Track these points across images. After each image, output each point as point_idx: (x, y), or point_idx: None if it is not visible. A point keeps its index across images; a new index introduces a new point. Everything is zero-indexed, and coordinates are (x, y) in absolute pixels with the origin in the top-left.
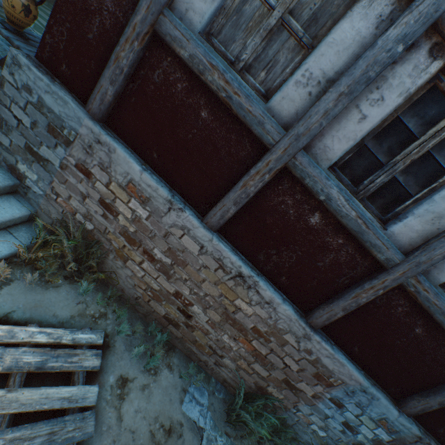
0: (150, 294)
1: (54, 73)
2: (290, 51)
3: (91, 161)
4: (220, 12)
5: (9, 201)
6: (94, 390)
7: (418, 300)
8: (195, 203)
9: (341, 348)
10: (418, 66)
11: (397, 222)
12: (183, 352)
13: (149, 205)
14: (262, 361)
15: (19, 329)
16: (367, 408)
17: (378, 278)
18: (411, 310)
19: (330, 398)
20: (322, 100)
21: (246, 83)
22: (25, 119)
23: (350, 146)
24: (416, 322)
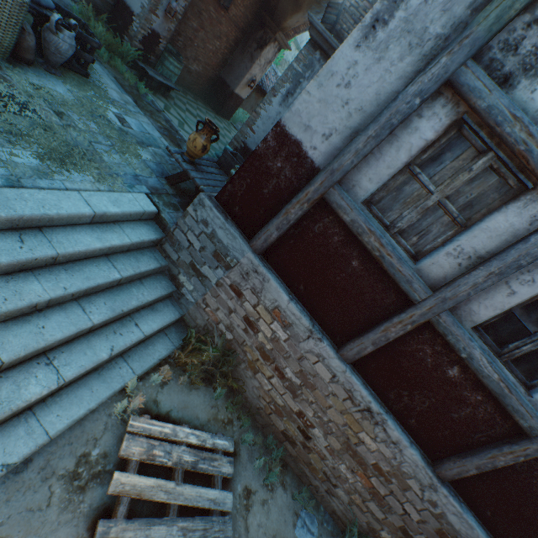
0: (272, 407)
1: (227, 211)
2: (443, 225)
3: (245, 285)
4: (381, 188)
5: (167, 306)
6: (230, 496)
7: None
8: (332, 333)
9: (470, 508)
10: None
11: None
12: (294, 471)
13: (289, 329)
14: (379, 501)
15: (179, 429)
16: None
17: (519, 444)
18: None
19: None
20: (471, 274)
21: (399, 246)
22: (196, 243)
23: (496, 313)
24: None
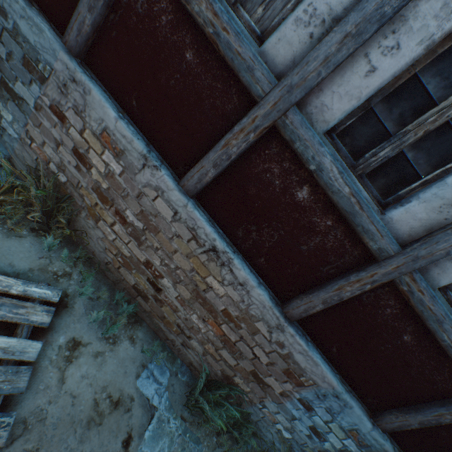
0: (121, 260)
1: None
2: None
3: (66, 103)
4: None
5: None
6: (36, 346)
7: (410, 302)
8: (174, 163)
9: (318, 347)
10: (449, 4)
11: (398, 207)
12: (150, 327)
13: (123, 159)
14: (231, 349)
15: None
16: (338, 415)
17: (367, 270)
18: (401, 313)
19: (299, 398)
20: (323, 42)
21: (238, 18)
22: (1, 49)
23: (352, 106)
24: (406, 328)
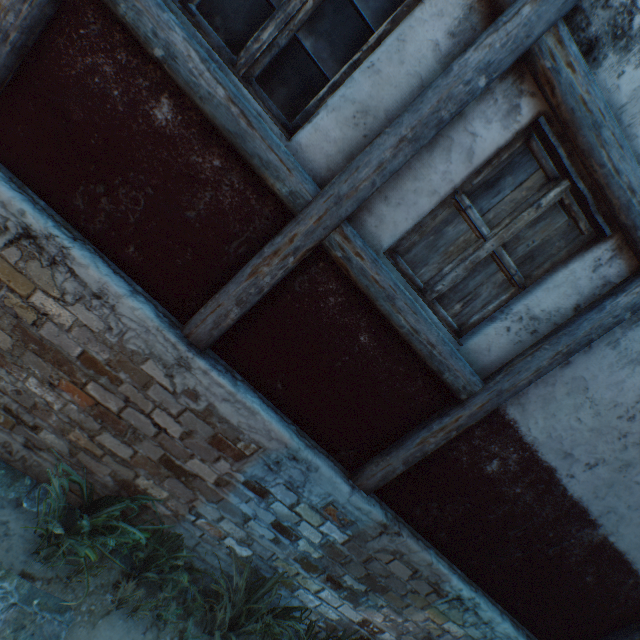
0: None
1: None
2: None
3: None
4: None
5: None
6: None
7: (351, 276)
8: None
9: (257, 388)
10: None
11: (306, 126)
12: None
13: None
14: (116, 428)
15: None
16: (305, 489)
17: (283, 232)
18: (349, 301)
19: (246, 481)
20: None
21: None
22: None
23: None
24: (360, 323)
